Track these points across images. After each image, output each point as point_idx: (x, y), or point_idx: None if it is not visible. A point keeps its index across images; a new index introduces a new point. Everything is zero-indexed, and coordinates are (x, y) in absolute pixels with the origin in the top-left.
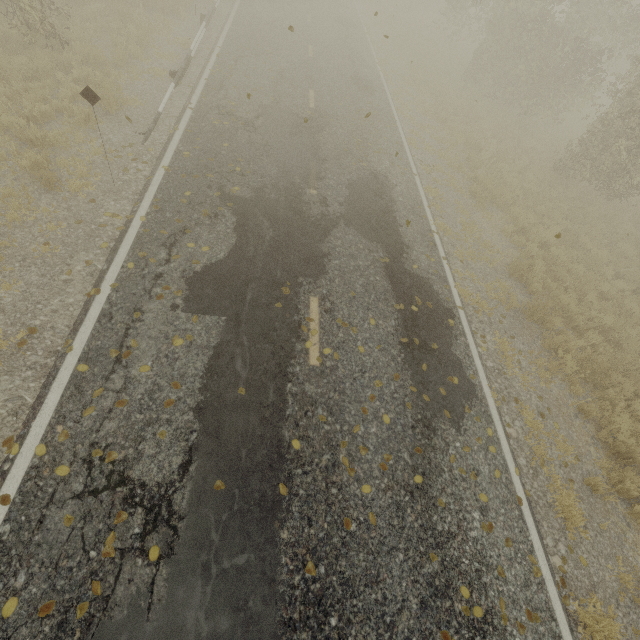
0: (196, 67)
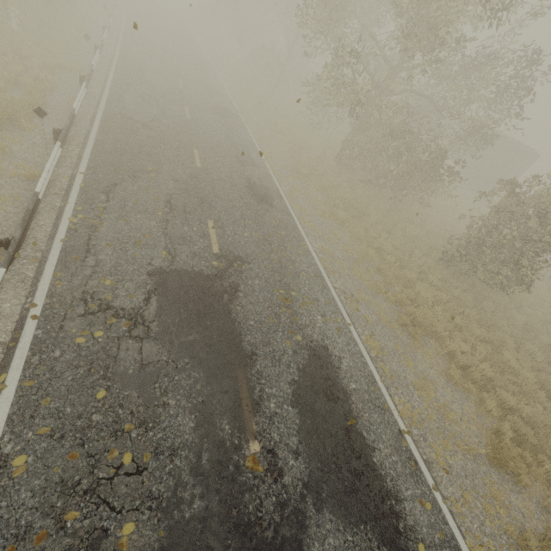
0: (47, 214)
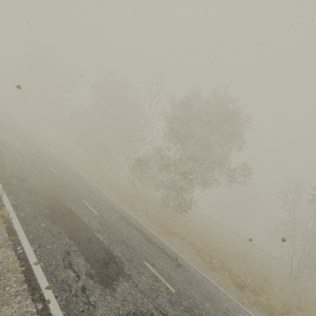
0: None
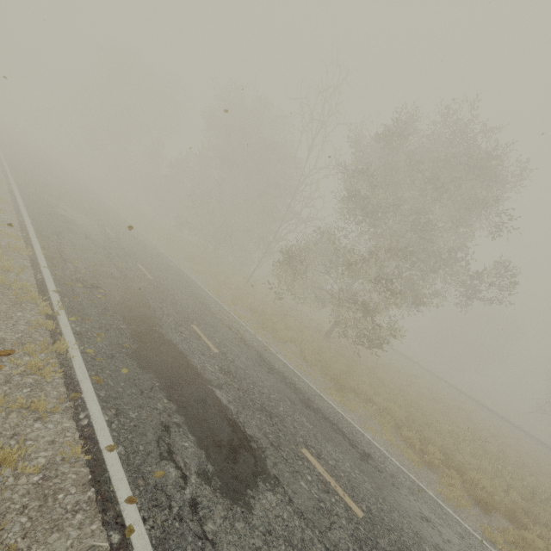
0: None
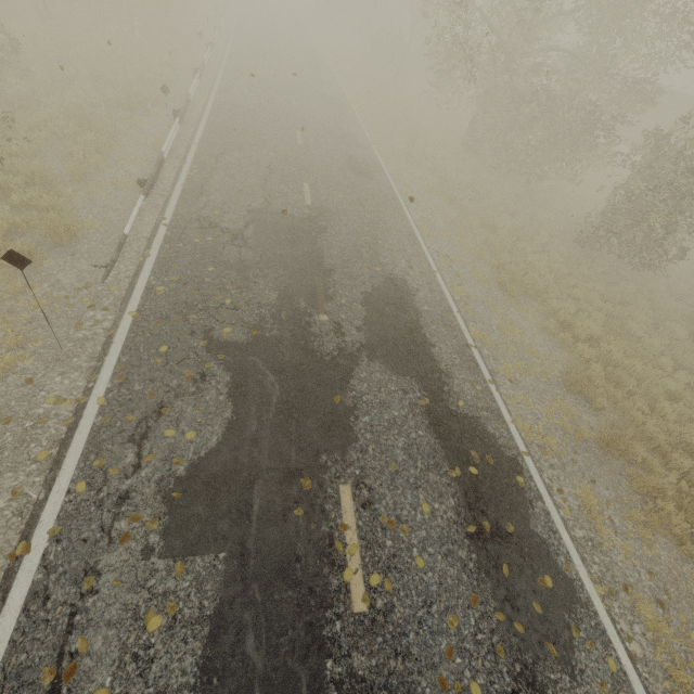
0: (170, 170)
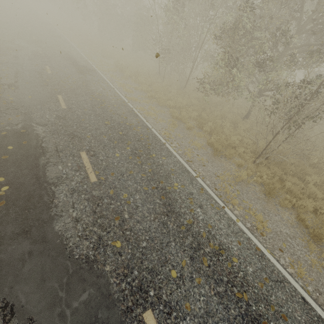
0: None
